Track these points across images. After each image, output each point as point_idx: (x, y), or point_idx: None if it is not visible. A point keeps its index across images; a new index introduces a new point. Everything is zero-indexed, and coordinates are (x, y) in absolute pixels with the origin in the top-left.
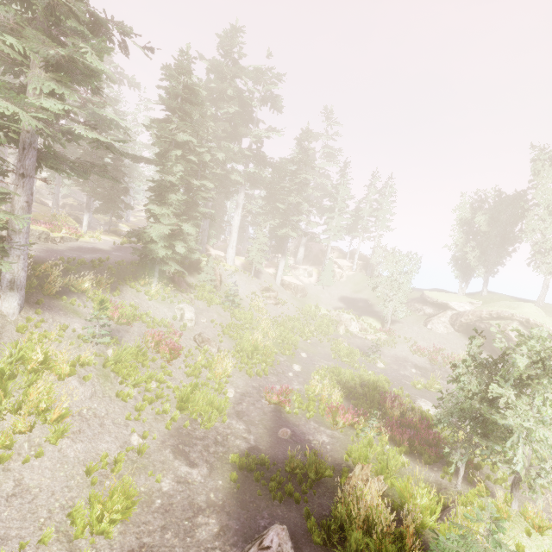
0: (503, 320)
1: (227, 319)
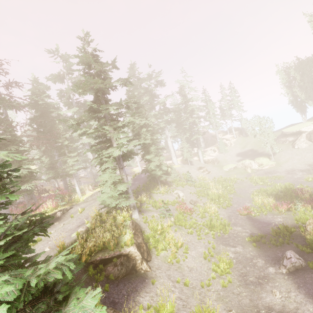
0: None
1: (194, 189)
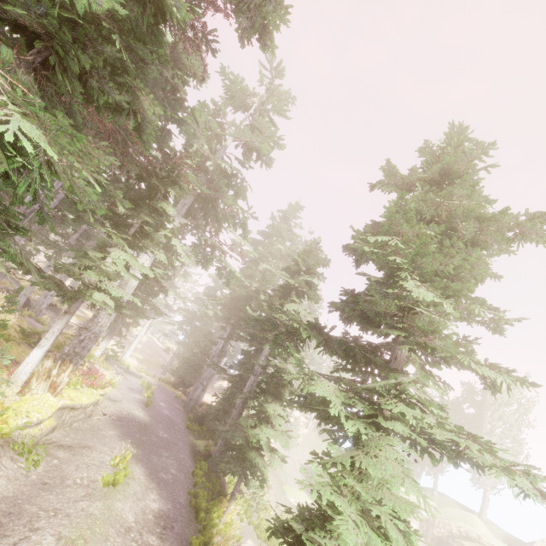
0: (472, 542)
1: (257, 543)
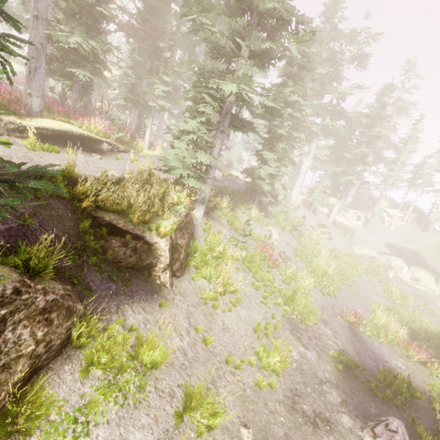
0: None
1: (295, 244)
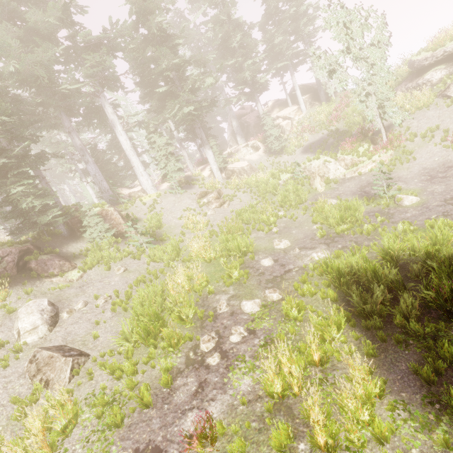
0: None
1: (140, 271)
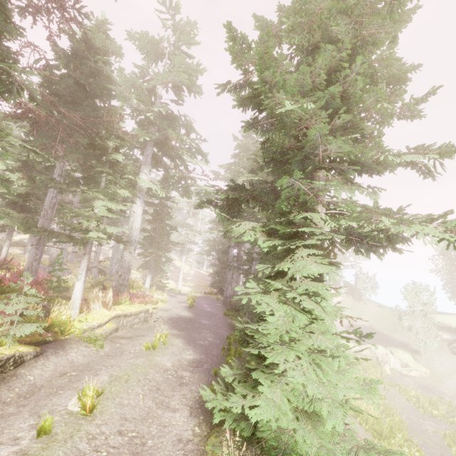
0: None
1: None
